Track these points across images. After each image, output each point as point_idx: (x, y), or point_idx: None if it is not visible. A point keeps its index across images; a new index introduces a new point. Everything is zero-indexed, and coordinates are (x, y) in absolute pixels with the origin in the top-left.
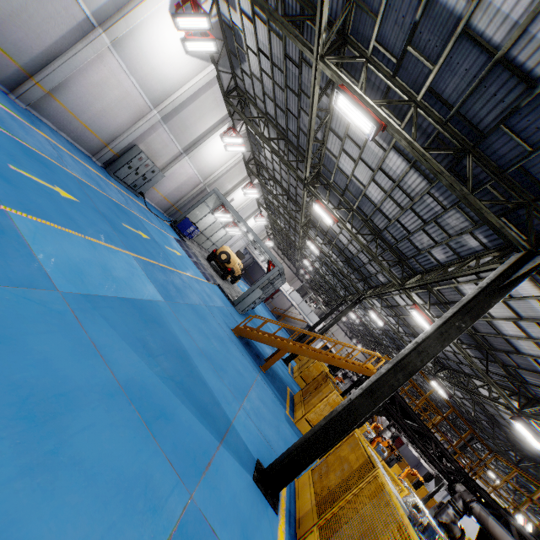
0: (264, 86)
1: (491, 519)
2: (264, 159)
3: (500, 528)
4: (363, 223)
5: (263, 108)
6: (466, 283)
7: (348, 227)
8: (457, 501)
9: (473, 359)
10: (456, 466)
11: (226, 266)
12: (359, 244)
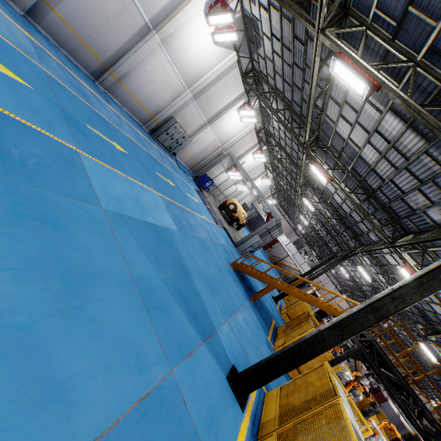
0: (275, 65)
1: None
2: (272, 129)
3: None
4: (357, 183)
5: (273, 84)
6: None
7: (341, 186)
8: None
9: None
10: (436, 427)
11: (233, 214)
12: (351, 202)
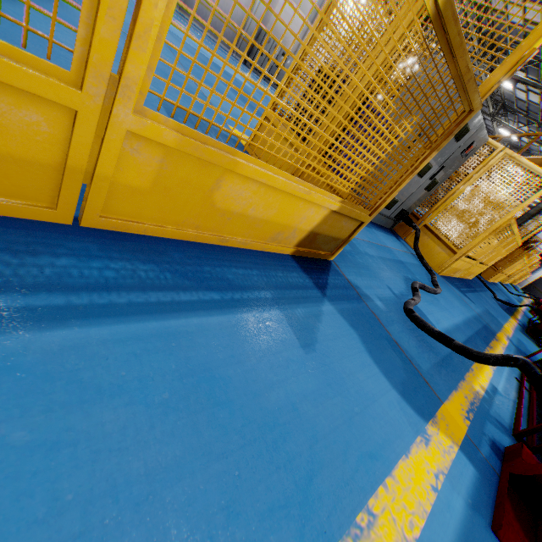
0: None
1: None
2: None
3: None
4: None
5: None
6: None
7: None
8: None
9: None
10: None
11: None
12: None
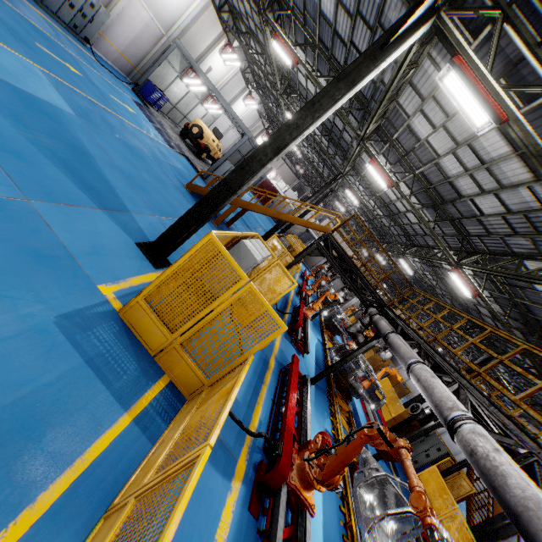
0: None
1: (382, 321)
2: (235, 2)
3: (385, 324)
4: (328, 65)
5: None
6: (414, 114)
7: (308, 68)
8: (365, 318)
9: (433, 224)
10: (377, 297)
11: (199, 142)
12: (320, 89)
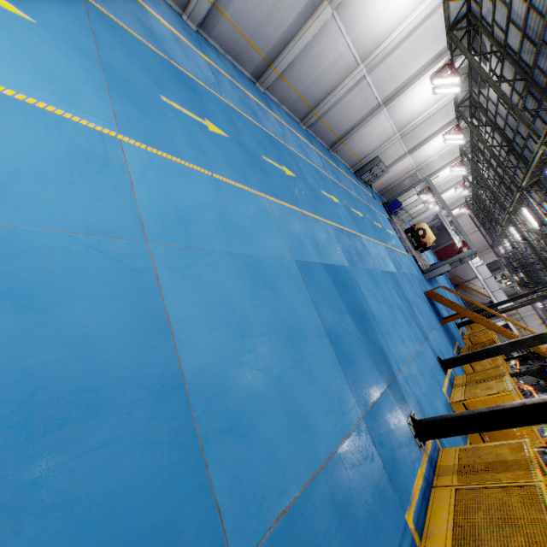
0: (498, 109)
1: None
2: (482, 146)
3: None
4: None
5: (493, 118)
6: None
7: None
8: None
9: None
10: None
11: (421, 240)
12: None
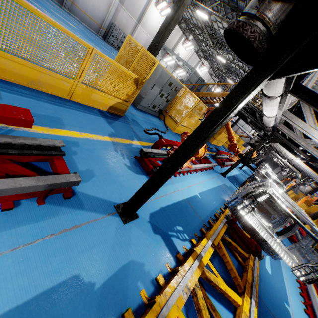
0: None
1: None
2: (185, 14)
3: None
4: (230, 9)
5: None
6: None
7: (217, 15)
8: (261, 131)
9: None
10: None
11: None
12: (224, 22)
